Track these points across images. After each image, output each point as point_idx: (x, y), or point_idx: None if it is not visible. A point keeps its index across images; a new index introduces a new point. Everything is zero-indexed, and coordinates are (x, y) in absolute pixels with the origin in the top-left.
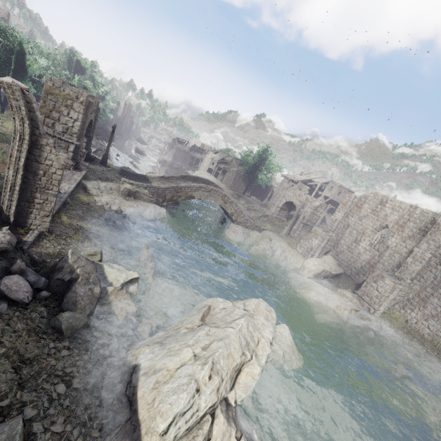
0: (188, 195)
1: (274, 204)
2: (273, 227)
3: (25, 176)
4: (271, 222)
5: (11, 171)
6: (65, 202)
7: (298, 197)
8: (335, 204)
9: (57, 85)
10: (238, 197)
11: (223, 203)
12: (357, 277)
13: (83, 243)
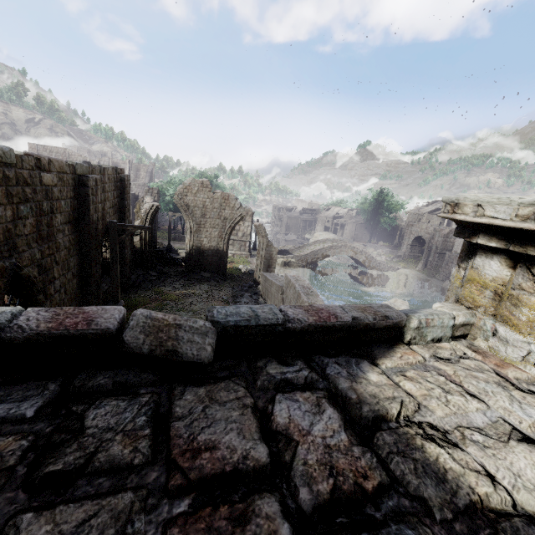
0: (324, 255)
1: (403, 243)
2: (408, 265)
3: (264, 262)
4: (405, 261)
5: (259, 260)
6: None
7: (425, 230)
8: None
9: None
10: (364, 247)
11: (354, 254)
12: None
13: None
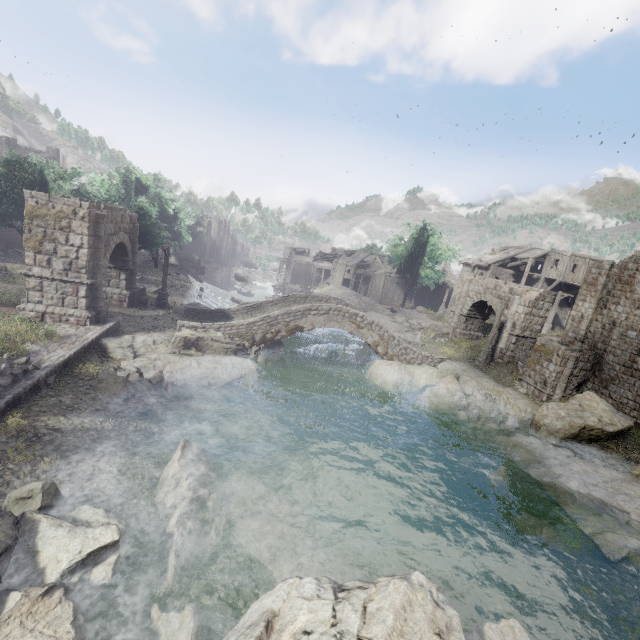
0: (291, 327)
1: (453, 311)
2: (460, 353)
3: None
4: (455, 344)
5: None
6: (39, 384)
7: (493, 291)
8: (572, 289)
9: (43, 202)
10: (391, 313)
11: (355, 328)
12: None
13: (35, 466)
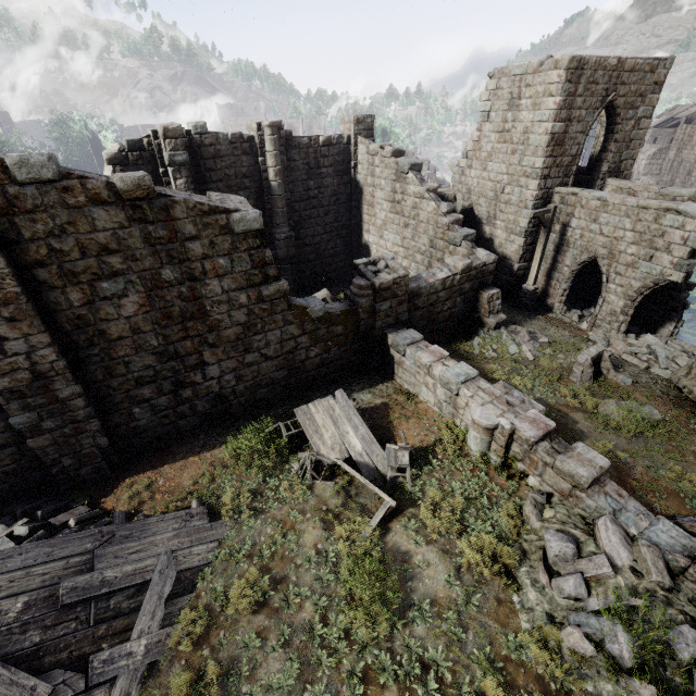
0: None
1: None
2: None
3: None
4: None
5: None
6: None
7: None
8: None
9: None
10: None
11: None
12: None
13: None
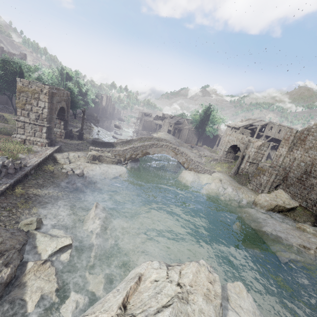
0: (144, 152)
1: (221, 149)
2: (223, 169)
3: None
4: (220, 165)
5: None
6: (27, 174)
7: (240, 140)
8: (277, 141)
9: (26, 84)
10: (190, 148)
11: (174, 155)
12: (315, 208)
13: (30, 211)
